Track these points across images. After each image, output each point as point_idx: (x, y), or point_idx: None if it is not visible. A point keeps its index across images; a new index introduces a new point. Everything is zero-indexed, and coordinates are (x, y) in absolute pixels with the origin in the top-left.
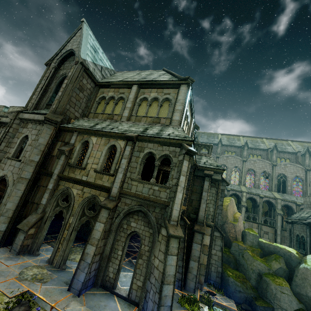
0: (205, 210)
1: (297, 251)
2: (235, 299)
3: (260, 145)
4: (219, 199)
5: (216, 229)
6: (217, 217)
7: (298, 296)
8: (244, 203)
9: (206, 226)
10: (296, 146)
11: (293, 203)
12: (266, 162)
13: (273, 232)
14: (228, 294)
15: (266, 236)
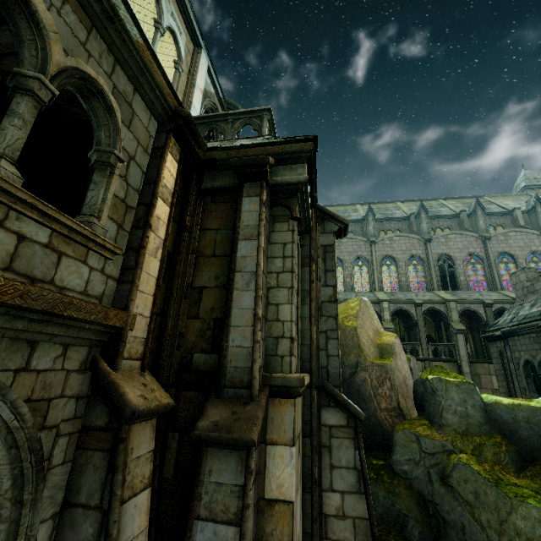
0: (255, 316)
1: None
2: None
3: (394, 212)
4: (321, 282)
5: (327, 398)
6: (324, 348)
7: None
8: (388, 324)
9: (271, 395)
10: (454, 205)
11: (479, 304)
12: (412, 238)
13: (455, 370)
14: None
15: None
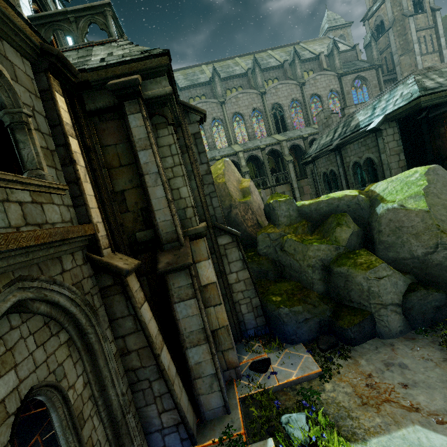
0: (168, 201)
1: (358, 190)
2: (304, 338)
3: (235, 69)
4: (198, 162)
5: (219, 231)
6: (210, 205)
7: (397, 264)
8: (245, 168)
9: (191, 240)
10: (279, 55)
11: (300, 139)
12: (252, 93)
13: (289, 188)
14: (288, 340)
15: None
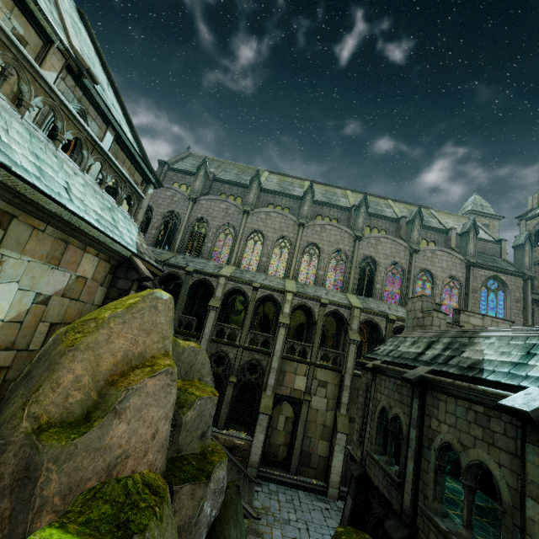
0: None
1: None
2: None
3: (340, 199)
4: None
5: None
6: None
7: None
8: (285, 318)
9: None
10: (399, 209)
11: (383, 318)
12: (344, 231)
13: (337, 381)
14: None
15: (321, 393)
